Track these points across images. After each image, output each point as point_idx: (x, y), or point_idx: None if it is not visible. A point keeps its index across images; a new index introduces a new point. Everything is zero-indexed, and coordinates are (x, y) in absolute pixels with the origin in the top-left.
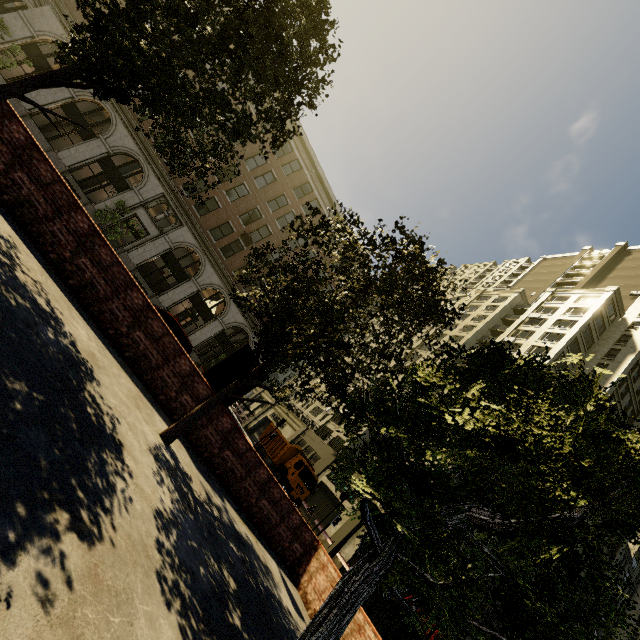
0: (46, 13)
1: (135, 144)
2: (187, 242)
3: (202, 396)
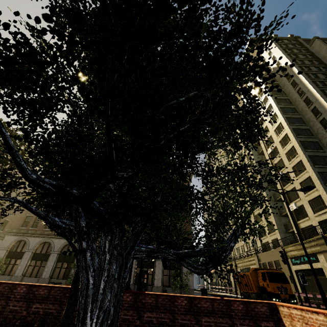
0: (6, 238)
1: (64, 239)
2: None
3: None
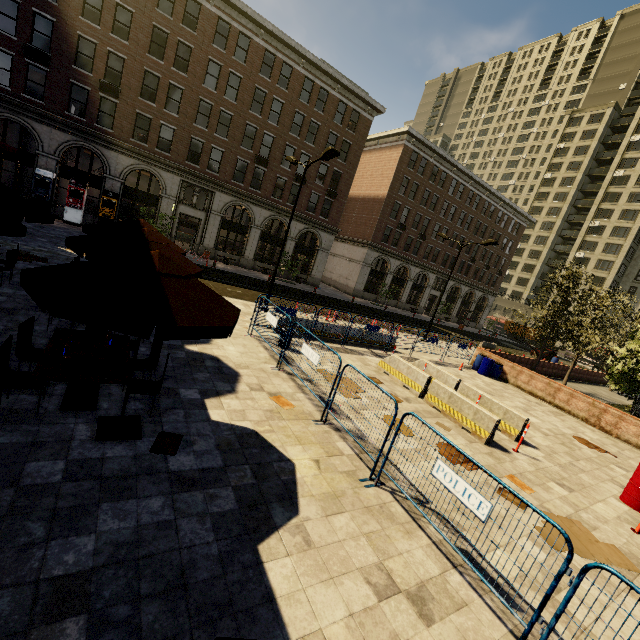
0: (368, 253)
1: (419, 268)
2: (451, 286)
3: None
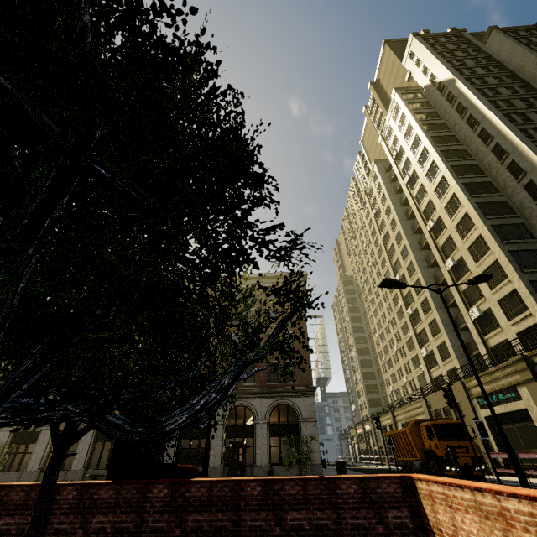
0: None
1: None
2: None
3: (111, 499)
